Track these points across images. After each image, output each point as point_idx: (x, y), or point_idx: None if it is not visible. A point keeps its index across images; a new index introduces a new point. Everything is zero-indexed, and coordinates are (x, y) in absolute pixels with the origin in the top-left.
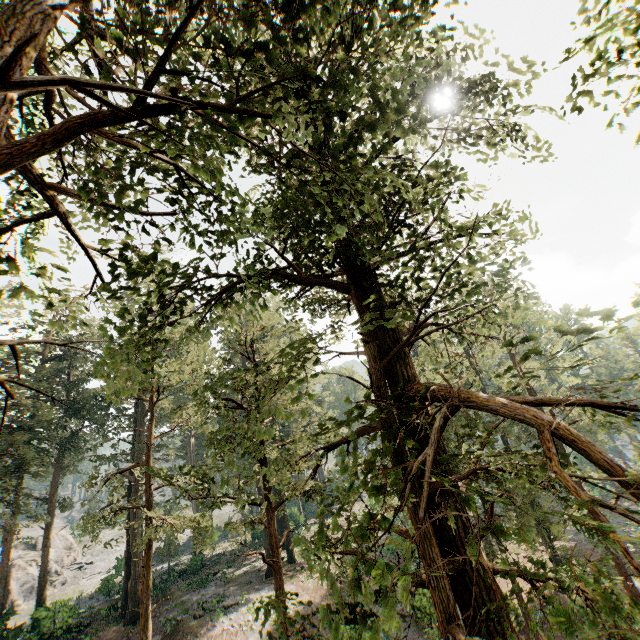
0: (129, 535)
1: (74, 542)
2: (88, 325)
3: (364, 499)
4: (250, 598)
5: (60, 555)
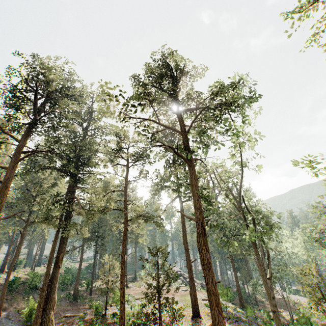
0: None
1: None
2: None
3: None
4: None
5: None
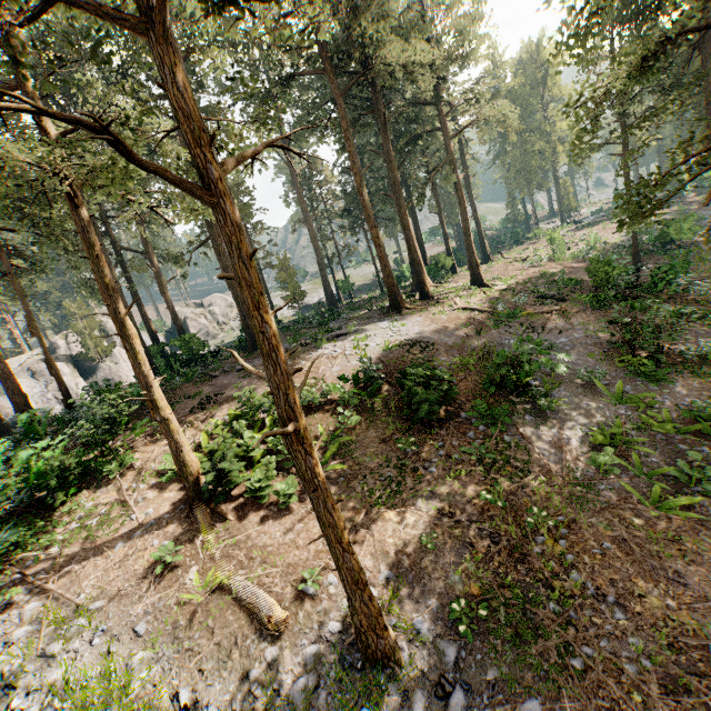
0: None
1: (234, 302)
2: None
3: (542, 241)
4: (364, 330)
5: (224, 311)
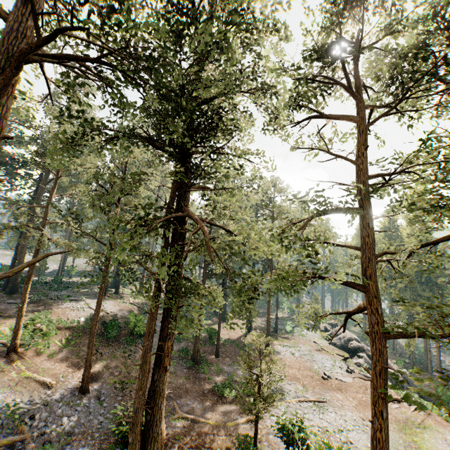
0: (18, 250)
1: None
2: (35, 119)
3: None
4: (87, 300)
5: None
